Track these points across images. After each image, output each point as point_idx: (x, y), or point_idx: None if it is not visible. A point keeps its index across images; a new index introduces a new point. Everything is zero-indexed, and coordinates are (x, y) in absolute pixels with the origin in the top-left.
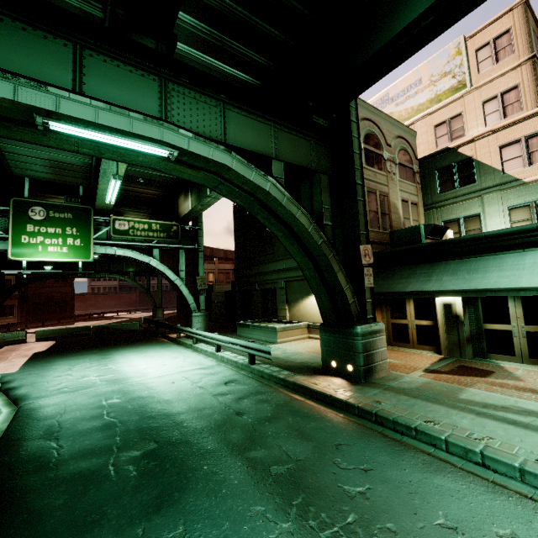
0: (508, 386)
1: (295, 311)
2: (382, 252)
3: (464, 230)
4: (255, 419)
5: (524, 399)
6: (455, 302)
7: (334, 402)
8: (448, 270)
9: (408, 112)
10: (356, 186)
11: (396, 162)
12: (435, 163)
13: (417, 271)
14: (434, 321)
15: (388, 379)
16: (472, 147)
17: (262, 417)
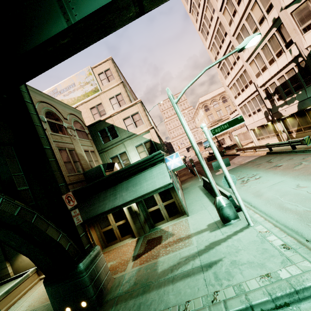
0: (172, 243)
1: (19, 263)
2: (82, 188)
3: (121, 161)
4: None
5: (181, 249)
6: (132, 204)
7: None
8: (123, 188)
9: (72, 100)
10: (44, 150)
11: (74, 129)
12: (97, 128)
13: (107, 194)
14: (125, 219)
15: (115, 288)
16: (112, 119)
17: None
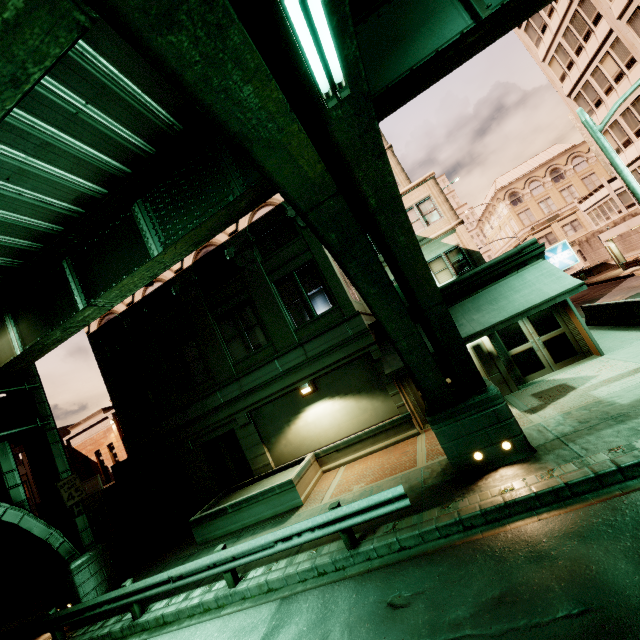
0: (607, 381)
1: (282, 447)
2: None
3: None
4: (612, 591)
5: None
6: (482, 340)
7: (576, 488)
8: (469, 309)
9: None
10: None
11: None
12: None
13: None
14: None
15: (538, 435)
16: None
17: (603, 579)
